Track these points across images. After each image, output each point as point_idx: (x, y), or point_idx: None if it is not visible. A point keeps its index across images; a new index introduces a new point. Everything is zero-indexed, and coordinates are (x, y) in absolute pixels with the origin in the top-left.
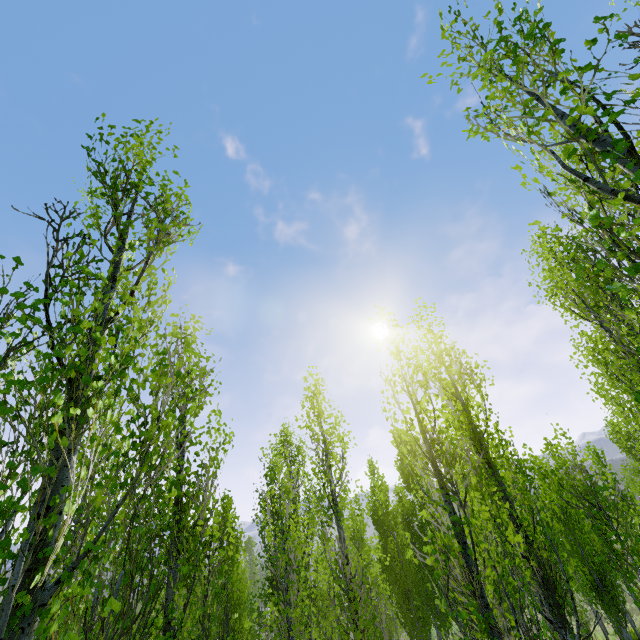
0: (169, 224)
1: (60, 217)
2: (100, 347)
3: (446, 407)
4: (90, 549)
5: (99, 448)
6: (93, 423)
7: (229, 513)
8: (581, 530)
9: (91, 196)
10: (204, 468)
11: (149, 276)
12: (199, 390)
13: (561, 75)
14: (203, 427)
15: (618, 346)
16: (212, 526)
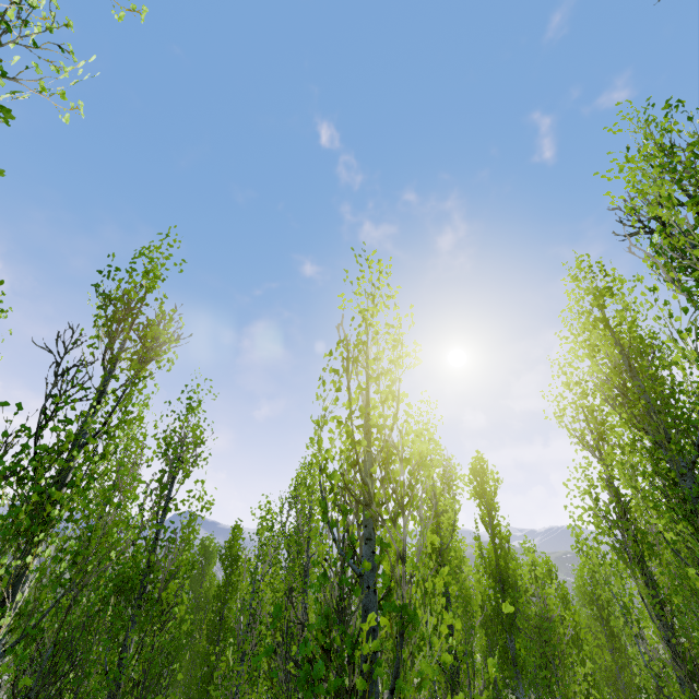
0: (146, 362)
1: (65, 349)
2: (73, 467)
3: (470, 482)
4: (29, 633)
5: (37, 575)
6: (31, 564)
7: (237, 542)
8: (577, 645)
9: (95, 325)
10: (182, 529)
11: (125, 403)
12: (185, 464)
13: (331, 419)
14: (189, 491)
15: (606, 487)
16: (171, 587)
